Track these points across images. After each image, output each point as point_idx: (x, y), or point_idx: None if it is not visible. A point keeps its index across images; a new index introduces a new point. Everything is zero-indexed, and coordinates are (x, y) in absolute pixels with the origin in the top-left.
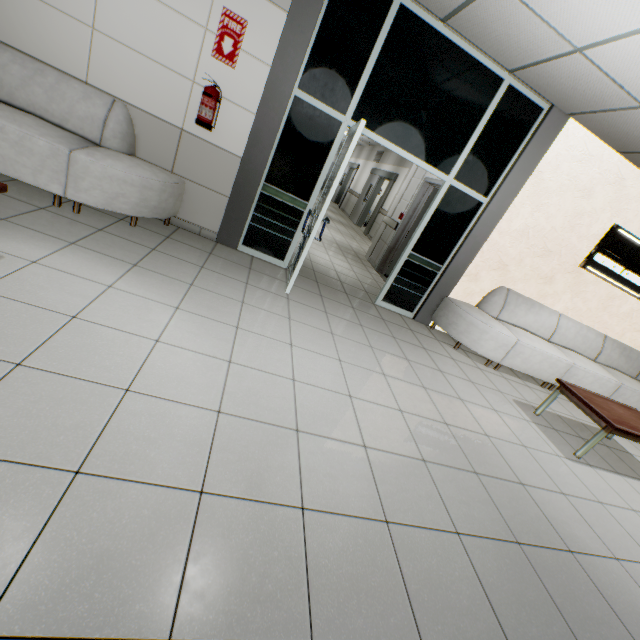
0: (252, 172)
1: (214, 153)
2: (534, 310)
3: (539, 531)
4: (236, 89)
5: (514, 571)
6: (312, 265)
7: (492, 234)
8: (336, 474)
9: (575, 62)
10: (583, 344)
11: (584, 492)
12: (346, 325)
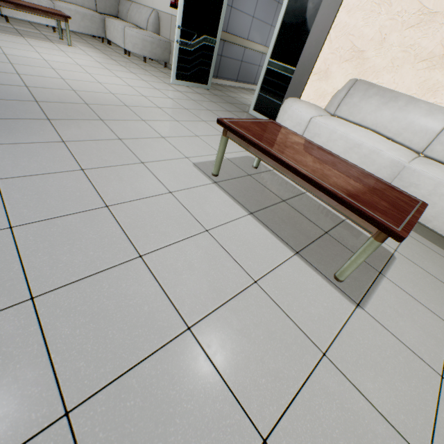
0: None
1: None
2: (396, 105)
3: (56, 112)
4: None
5: (13, 94)
6: (238, 98)
7: (339, 16)
8: (36, 71)
9: None
10: None
11: (144, 156)
12: (179, 95)
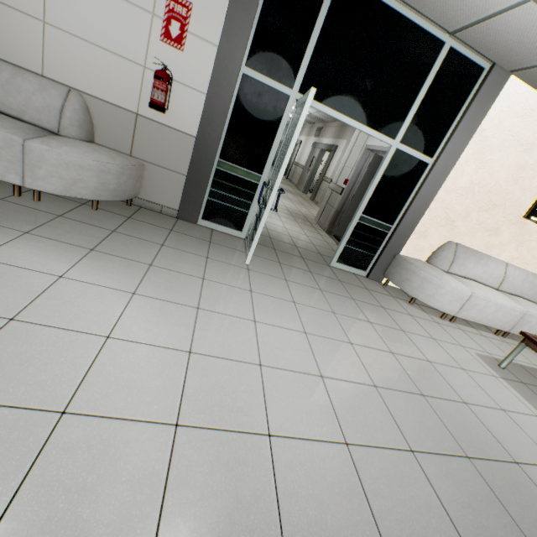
0: (206, 150)
1: (169, 134)
2: (482, 261)
3: None
4: (186, 71)
5: None
6: (268, 233)
7: (439, 192)
8: (320, 494)
9: (526, 12)
10: (530, 290)
11: None
12: (306, 291)
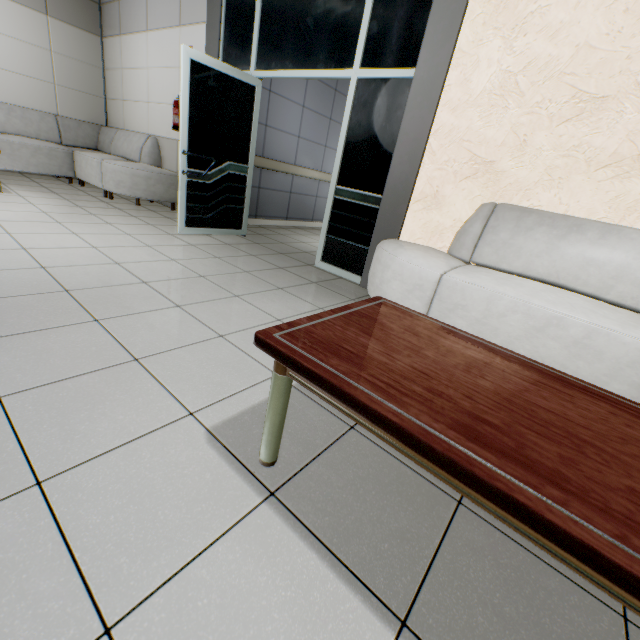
0: None
1: None
2: (582, 238)
3: None
4: None
5: None
6: (293, 242)
7: (440, 117)
8: None
9: None
10: None
11: (56, 446)
12: (191, 251)
